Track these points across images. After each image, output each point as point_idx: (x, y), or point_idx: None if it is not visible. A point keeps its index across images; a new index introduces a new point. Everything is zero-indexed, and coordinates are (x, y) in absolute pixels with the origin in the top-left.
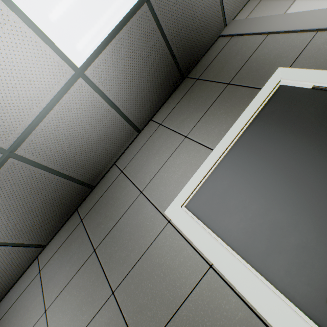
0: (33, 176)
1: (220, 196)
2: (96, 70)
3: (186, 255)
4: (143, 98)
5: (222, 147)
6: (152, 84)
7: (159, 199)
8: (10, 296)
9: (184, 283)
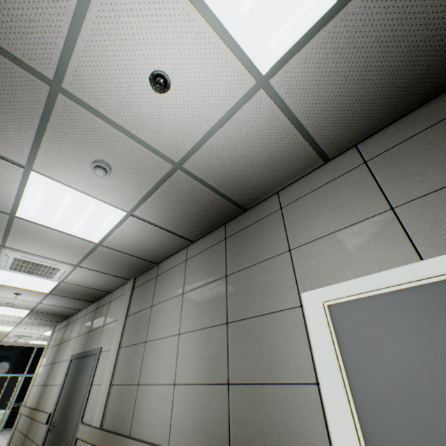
0: (194, 188)
1: (380, 330)
2: (286, 75)
3: (300, 352)
4: (353, 114)
5: (438, 267)
6: (381, 90)
7: (304, 272)
8: (167, 263)
9: (284, 371)
